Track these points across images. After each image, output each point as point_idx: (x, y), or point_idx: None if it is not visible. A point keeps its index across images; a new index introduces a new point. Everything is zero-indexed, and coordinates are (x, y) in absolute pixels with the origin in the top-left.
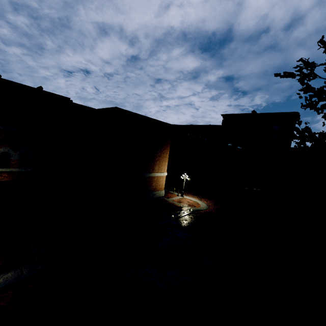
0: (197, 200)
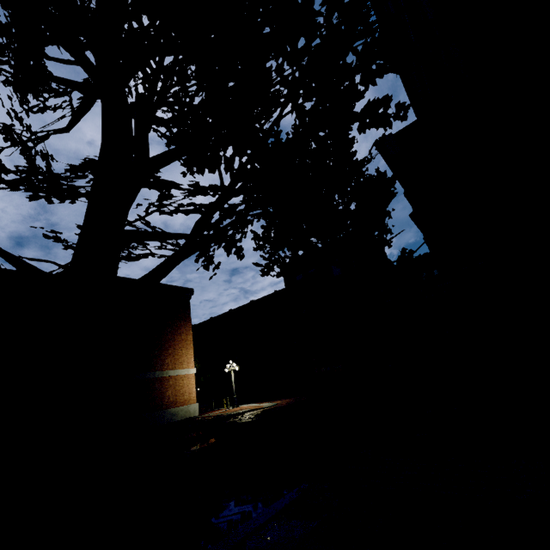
0: (264, 404)
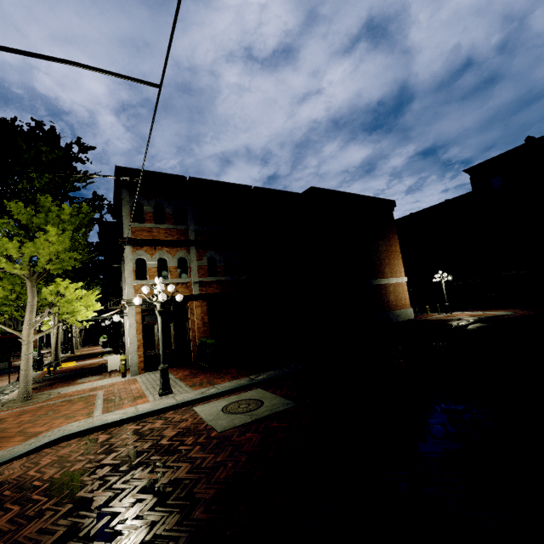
0: (484, 312)
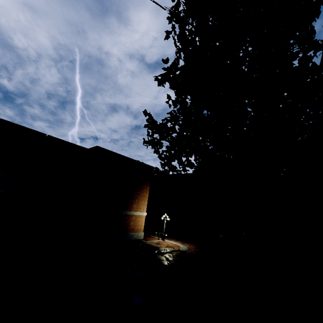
0: (179, 244)
